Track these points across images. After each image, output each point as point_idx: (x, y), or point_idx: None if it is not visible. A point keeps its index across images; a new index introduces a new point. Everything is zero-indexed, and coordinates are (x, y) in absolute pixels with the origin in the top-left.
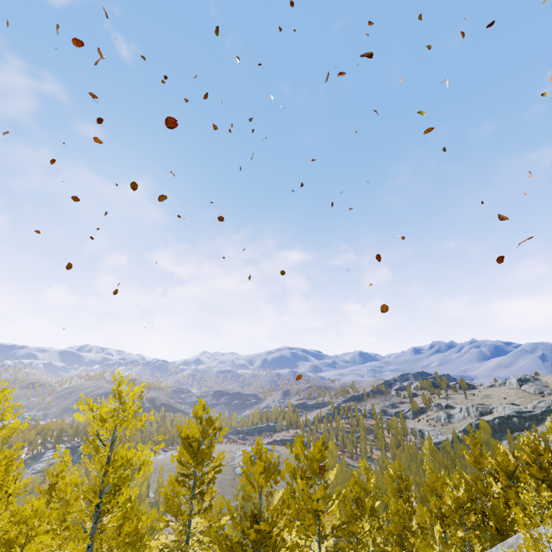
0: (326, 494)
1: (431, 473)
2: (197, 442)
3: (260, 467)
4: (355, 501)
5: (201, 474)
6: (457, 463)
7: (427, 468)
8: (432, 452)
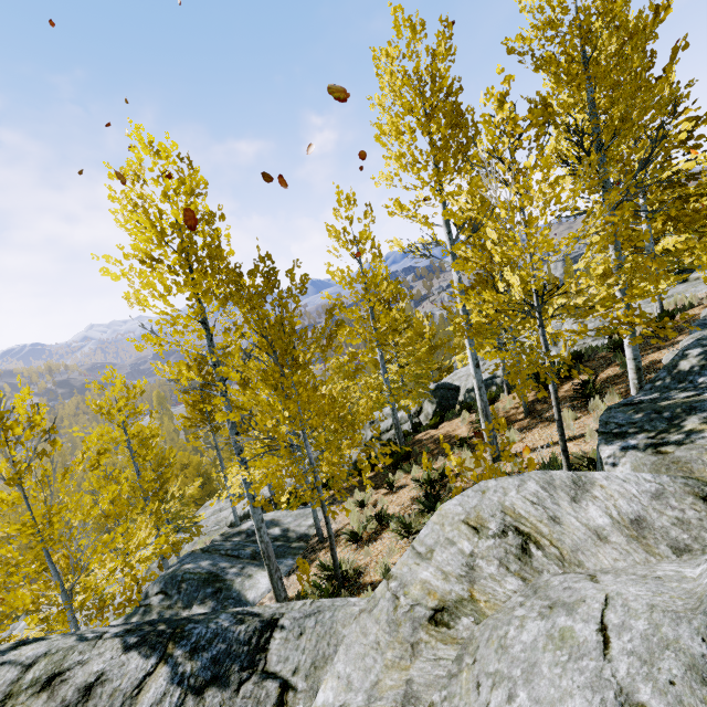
0: None
1: None
2: None
3: None
4: None
5: None
6: None
7: None
8: None
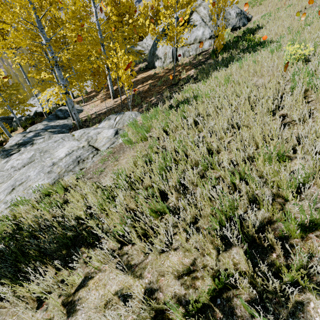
0: None
1: None
2: None
3: None
4: None
5: None
6: None
7: None
8: None
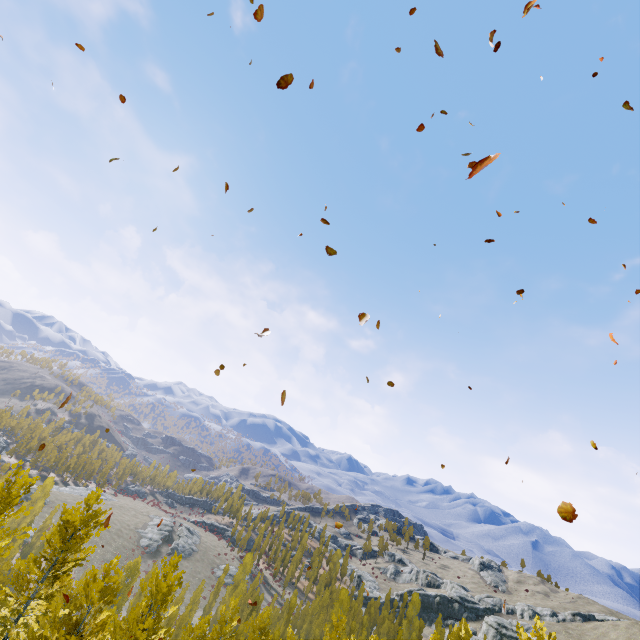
0: (153, 627)
1: (290, 637)
2: (74, 529)
3: (99, 586)
4: (199, 639)
5: (64, 559)
6: (363, 631)
7: (290, 631)
8: (344, 609)
